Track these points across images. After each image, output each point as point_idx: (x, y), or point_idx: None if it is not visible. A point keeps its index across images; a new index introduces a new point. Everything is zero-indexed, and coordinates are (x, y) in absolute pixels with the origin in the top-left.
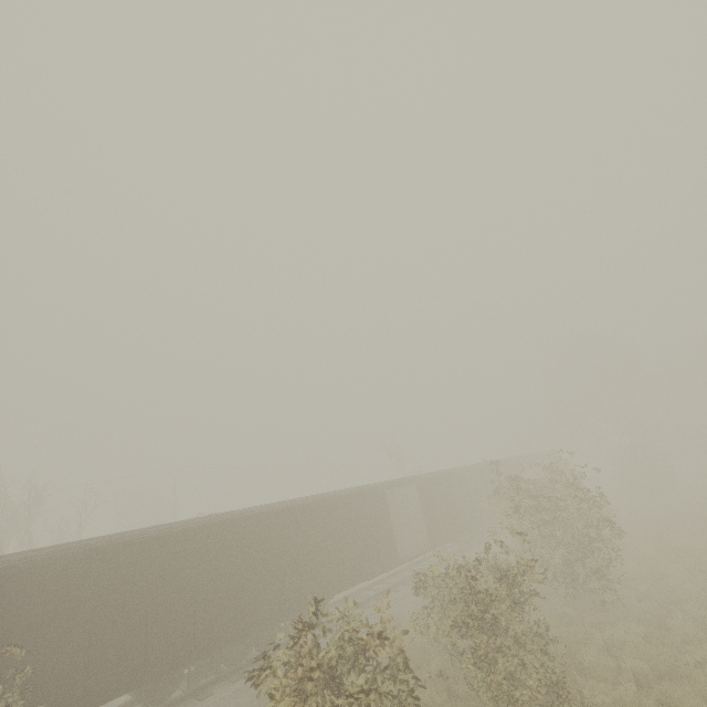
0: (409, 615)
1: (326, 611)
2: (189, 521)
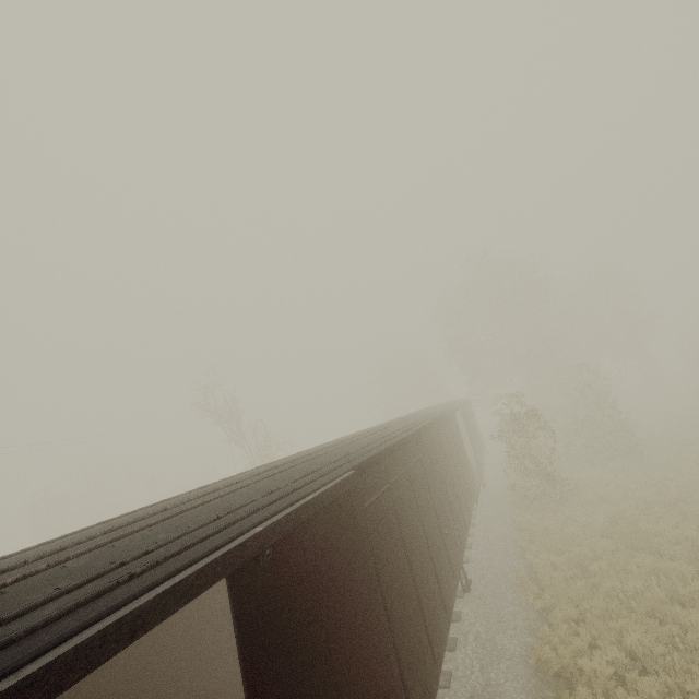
0: None
1: None
2: None
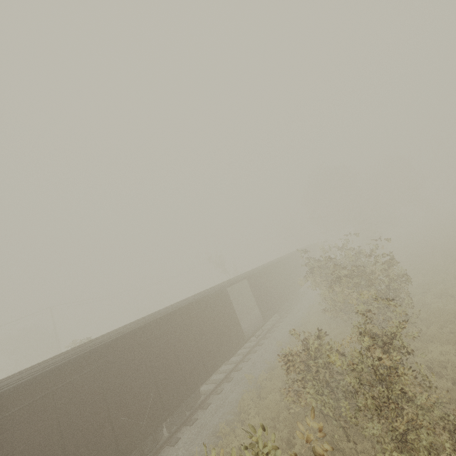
0: (264, 378)
1: (199, 396)
2: (44, 364)
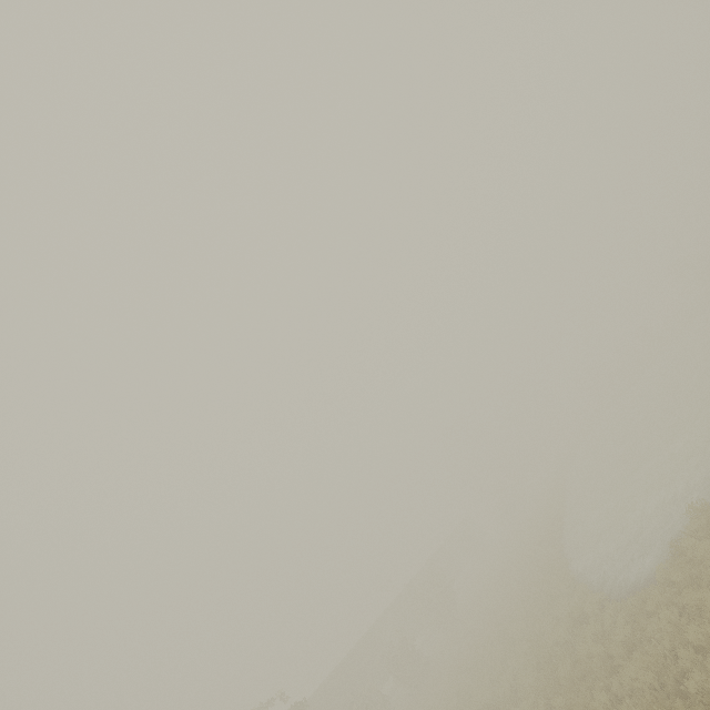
0: None
1: None
2: None
